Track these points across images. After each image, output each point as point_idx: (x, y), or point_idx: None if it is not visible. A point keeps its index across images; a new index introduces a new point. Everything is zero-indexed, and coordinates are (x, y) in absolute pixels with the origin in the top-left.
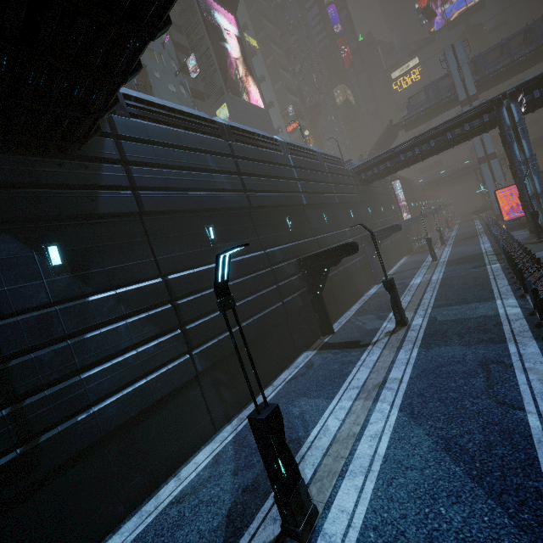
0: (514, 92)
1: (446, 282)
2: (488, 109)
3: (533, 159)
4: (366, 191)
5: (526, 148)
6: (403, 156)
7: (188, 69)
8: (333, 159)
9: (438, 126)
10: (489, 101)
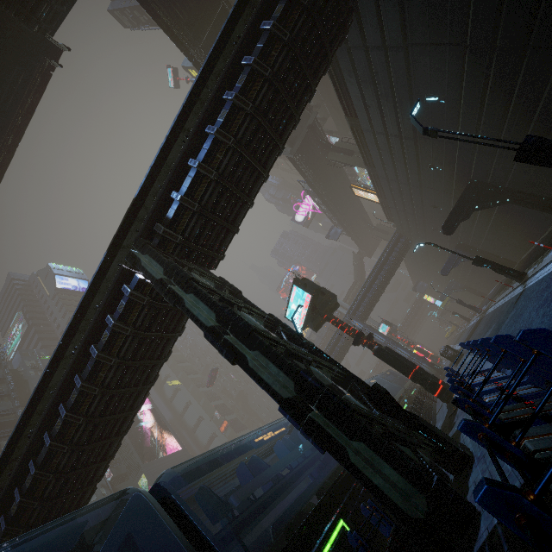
0: None
1: None
2: None
3: None
4: None
5: None
6: (269, 460)
7: (105, 475)
8: (221, 493)
9: None
10: None
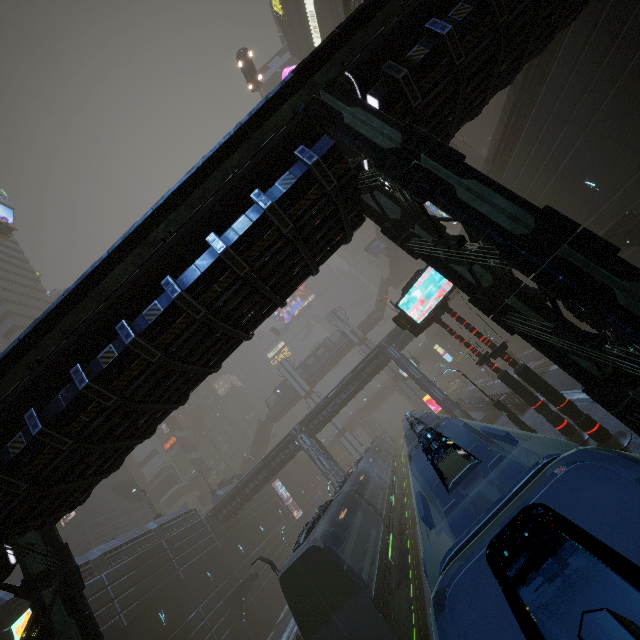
0: (299, 427)
1: (294, 639)
2: (289, 440)
3: (332, 469)
4: (231, 525)
5: (325, 462)
6: (247, 488)
7: None
8: (179, 519)
9: (263, 459)
10: (288, 434)
